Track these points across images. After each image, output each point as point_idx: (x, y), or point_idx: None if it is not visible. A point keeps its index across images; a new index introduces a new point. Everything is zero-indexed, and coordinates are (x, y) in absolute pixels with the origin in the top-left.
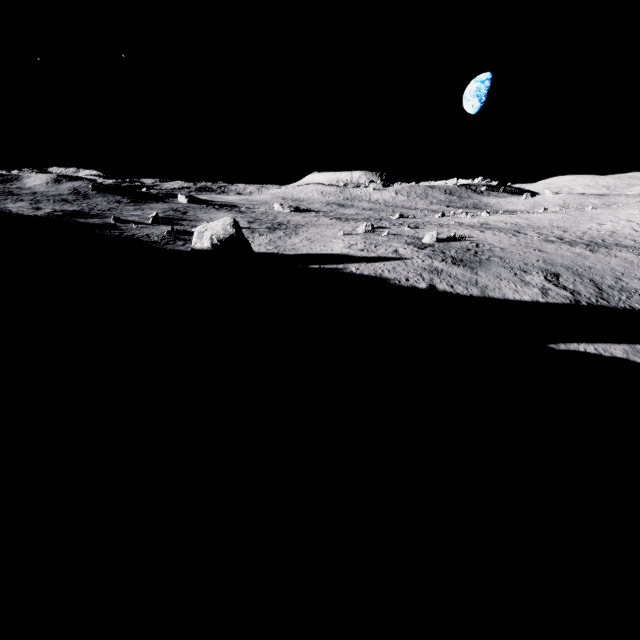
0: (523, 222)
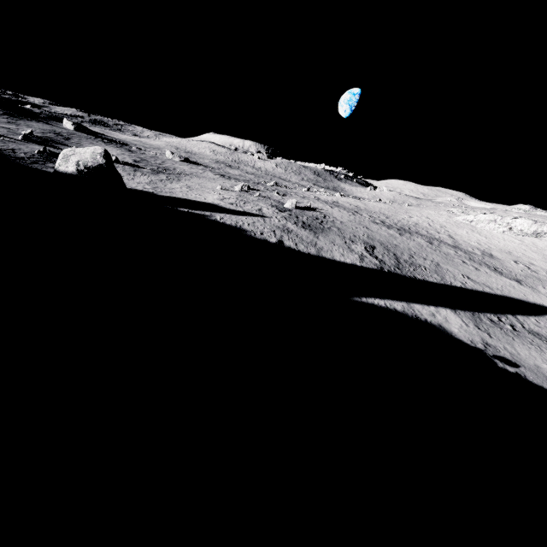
0: (362, 206)
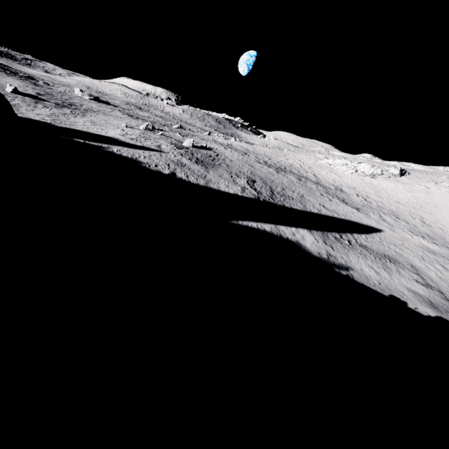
0: (251, 149)
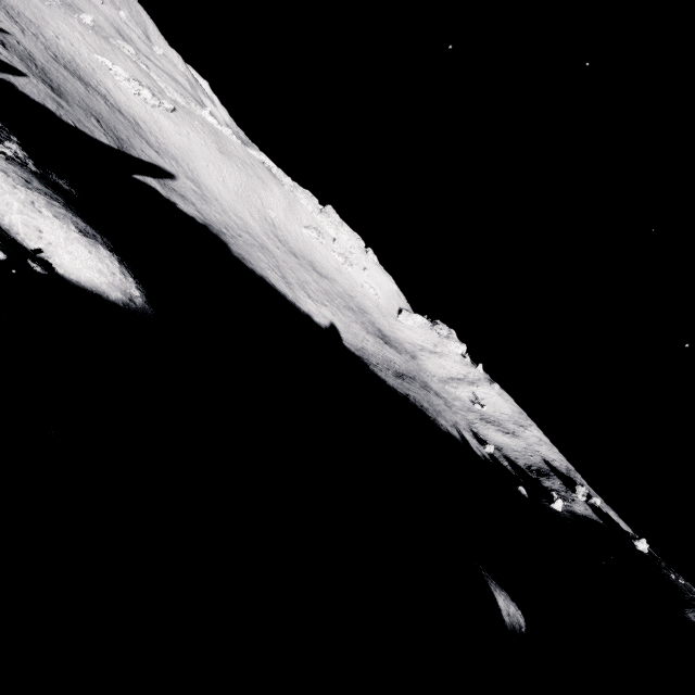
0: None
